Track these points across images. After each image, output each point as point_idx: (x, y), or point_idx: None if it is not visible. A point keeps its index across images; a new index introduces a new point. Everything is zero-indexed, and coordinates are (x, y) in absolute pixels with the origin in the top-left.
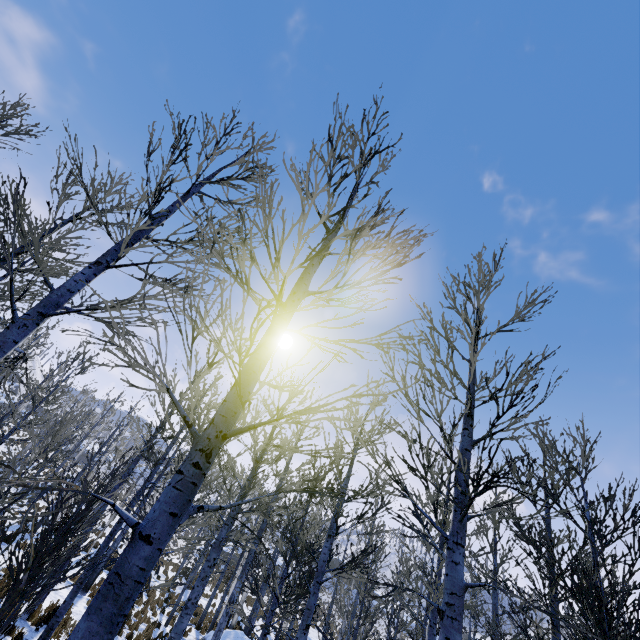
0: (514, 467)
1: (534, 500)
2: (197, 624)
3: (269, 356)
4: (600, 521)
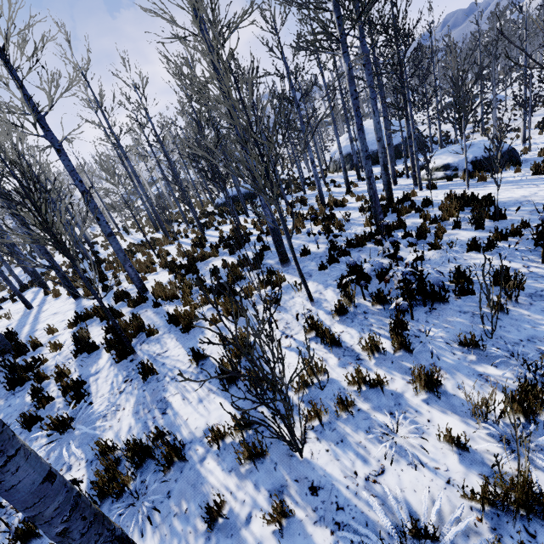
0: None
1: None
2: (202, 208)
3: None
4: None
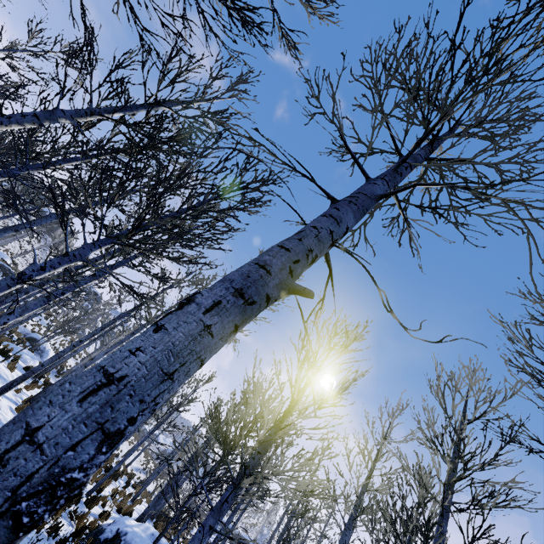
0: None
1: None
2: None
3: None
4: None
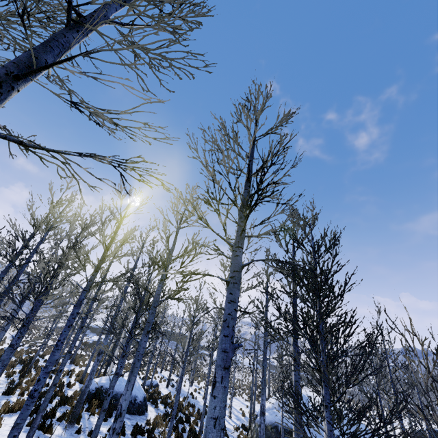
0: (277, 235)
1: (287, 250)
2: (80, 380)
3: (68, 44)
4: (318, 244)
